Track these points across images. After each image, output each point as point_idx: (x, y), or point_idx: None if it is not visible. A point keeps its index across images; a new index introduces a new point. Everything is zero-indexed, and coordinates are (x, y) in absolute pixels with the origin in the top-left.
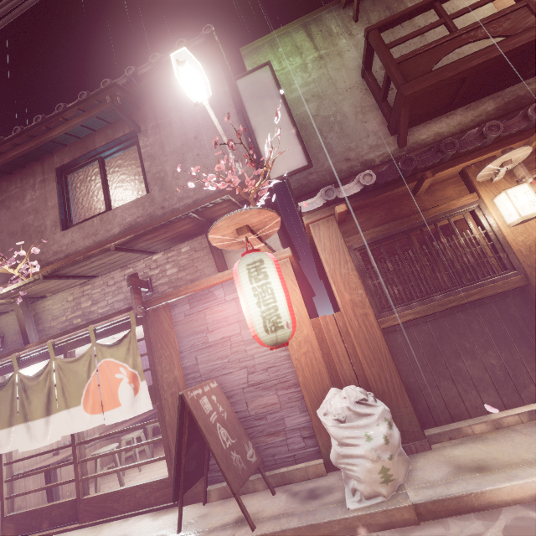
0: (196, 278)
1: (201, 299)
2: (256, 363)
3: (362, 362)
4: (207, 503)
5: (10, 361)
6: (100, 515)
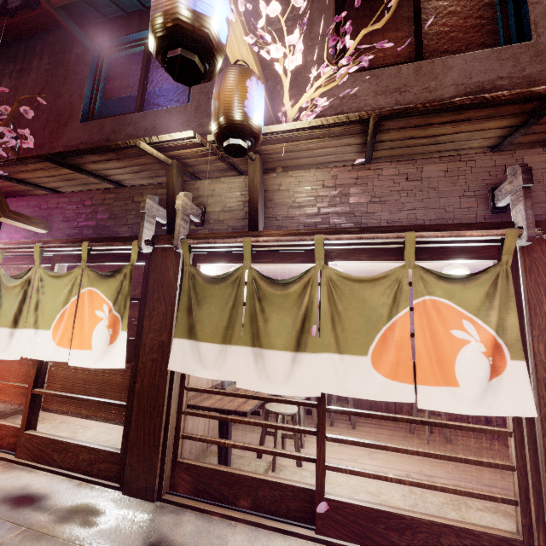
0: None
1: None
2: None
3: None
4: None
5: (224, 246)
6: (358, 538)
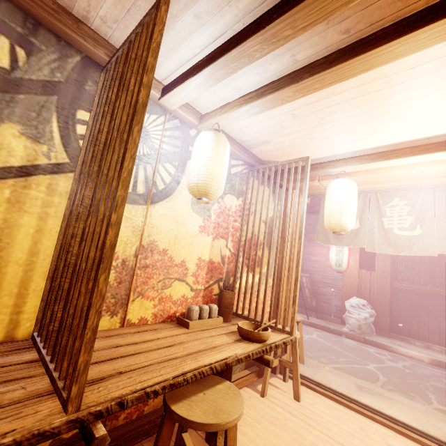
0: (313, 231)
1: (313, 241)
2: (328, 275)
3: (374, 295)
4: None
5: None
6: None
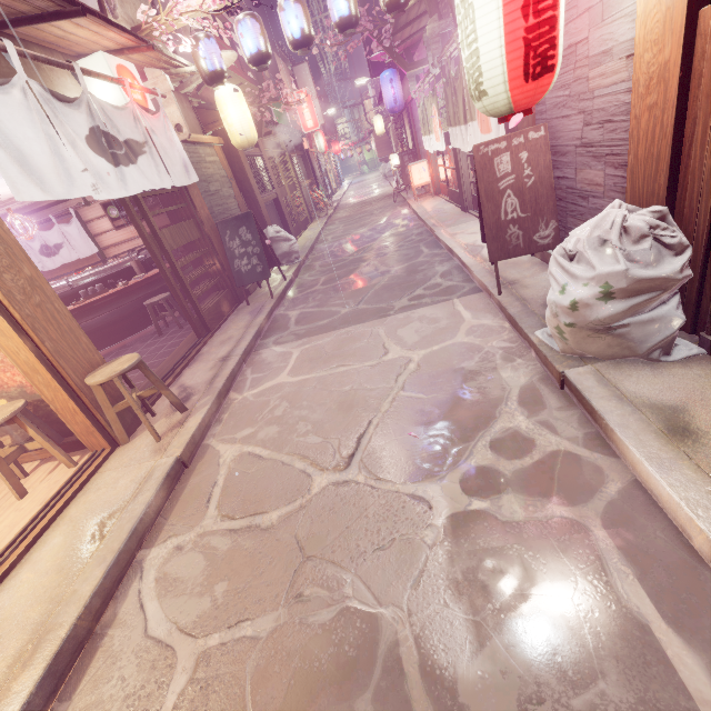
0: None
1: None
2: (594, 107)
3: None
4: (533, 257)
5: (452, 52)
6: None
